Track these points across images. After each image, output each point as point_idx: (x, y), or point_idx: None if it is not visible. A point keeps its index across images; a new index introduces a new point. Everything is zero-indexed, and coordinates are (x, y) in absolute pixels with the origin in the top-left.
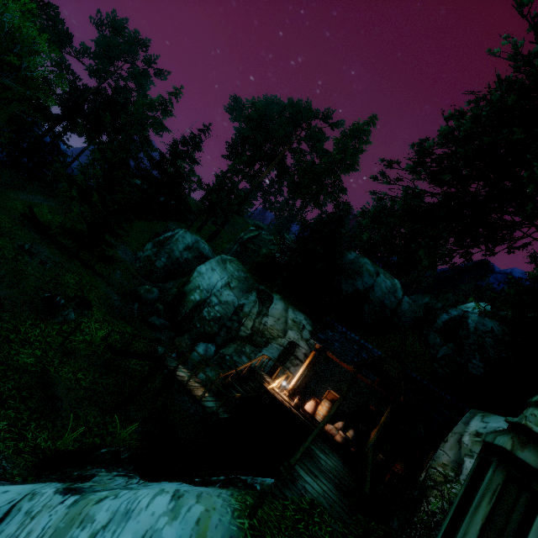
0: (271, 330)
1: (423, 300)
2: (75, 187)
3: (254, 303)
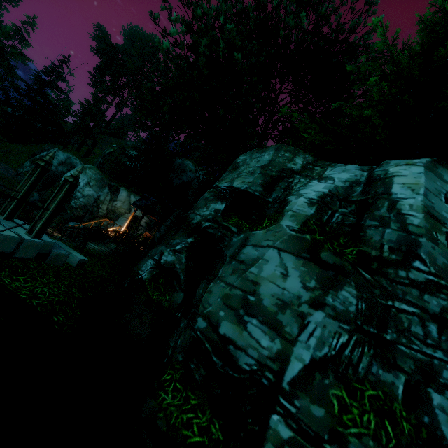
0: (120, 209)
1: None
2: None
3: (107, 193)
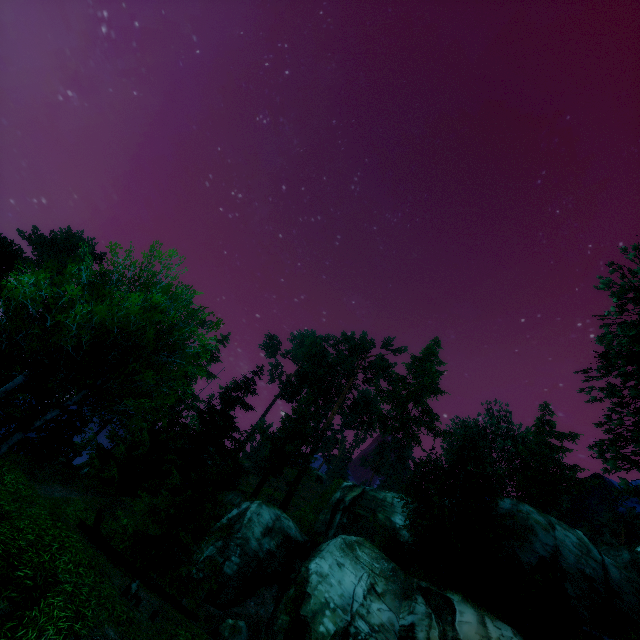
0: None
1: (621, 556)
2: (112, 463)
3: (427, 617)
